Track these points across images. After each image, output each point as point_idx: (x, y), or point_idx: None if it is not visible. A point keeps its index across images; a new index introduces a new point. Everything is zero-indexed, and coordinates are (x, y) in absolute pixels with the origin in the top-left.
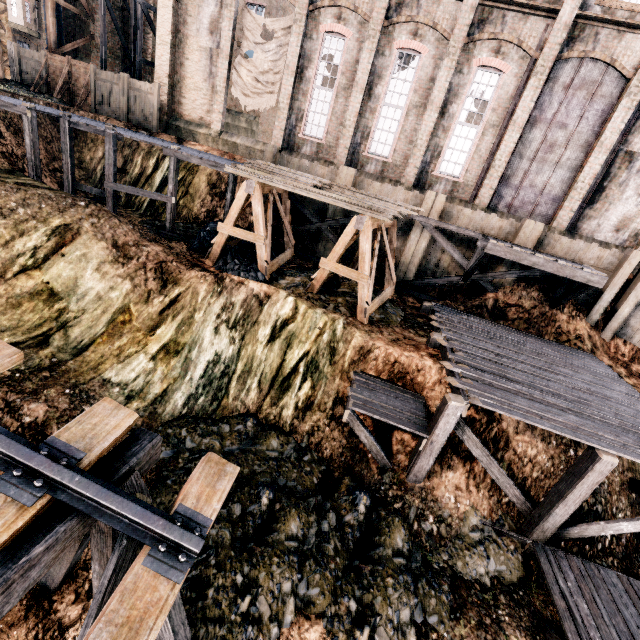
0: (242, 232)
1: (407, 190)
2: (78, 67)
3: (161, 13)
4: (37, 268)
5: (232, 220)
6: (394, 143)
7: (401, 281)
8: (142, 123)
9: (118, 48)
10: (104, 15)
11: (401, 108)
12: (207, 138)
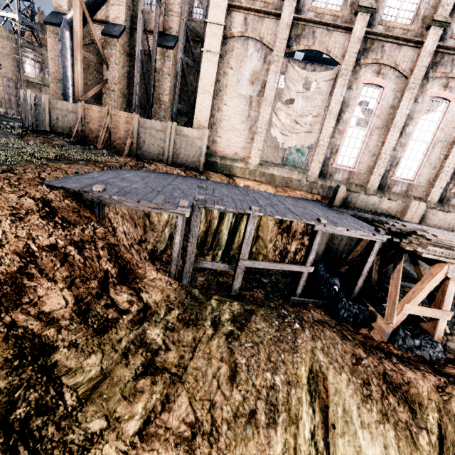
0: (429, 310)
1: (434, 206)
2: (118, 116)
3: (205, 67)
4: None
5: (419, 300)
6: (420, 169)
7: None
8: (186, 164)
9: (125, 88)
10: (139, 67)
11: (427, 142)
12: (244, 171)
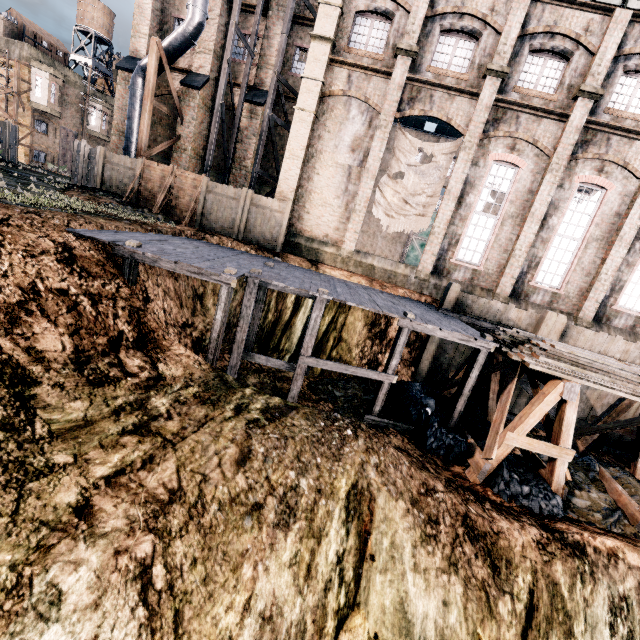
0: (542, 445)
1: (588, 326)
2: (184, 177)
3: (296, 127)
4: (354, 606)
5: (528, 428)
6: (568, 274)
7: (618, 443)
8: (261, 242)
9: (201, 148)
10: (217, 123)
11: (577, 240)
12: (335, 258)
